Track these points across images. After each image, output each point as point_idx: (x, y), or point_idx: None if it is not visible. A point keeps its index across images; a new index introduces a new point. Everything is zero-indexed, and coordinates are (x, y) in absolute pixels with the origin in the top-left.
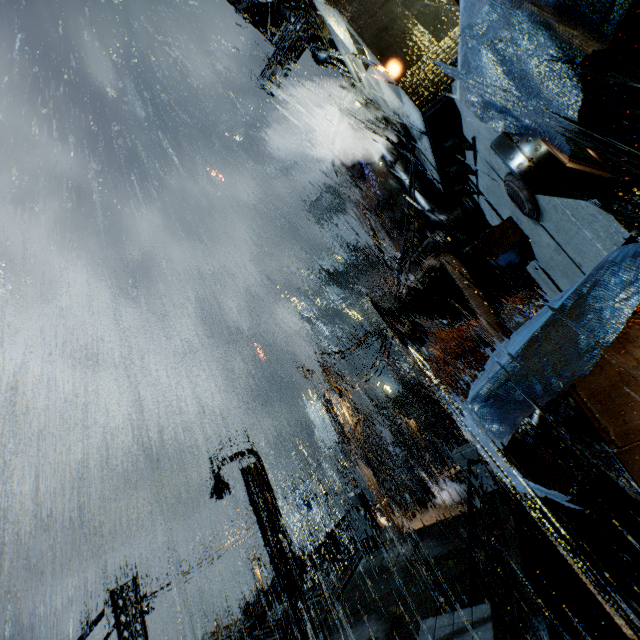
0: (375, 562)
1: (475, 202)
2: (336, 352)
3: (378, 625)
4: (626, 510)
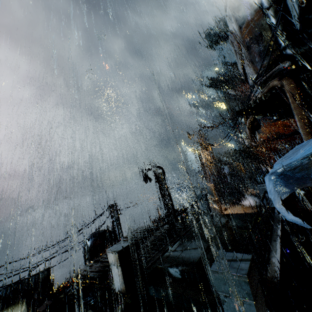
0: (207, 221)
1: None
2: (206, 127)
3: (203, 244)
4: None
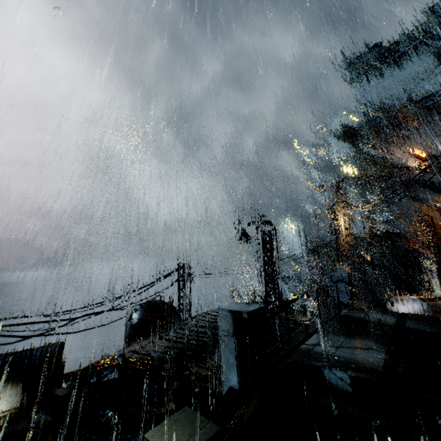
0: (357, 315)
1: None
2: (353, 178)
3: (375, 344)
4: None
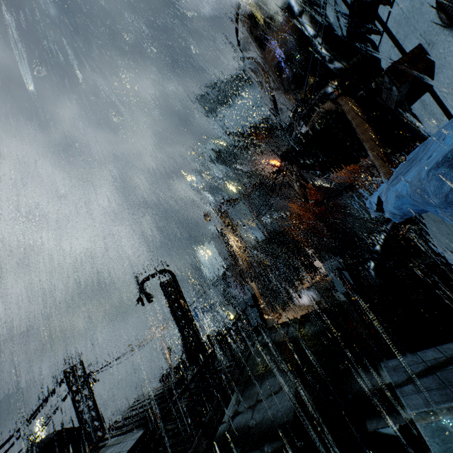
0: (269, 339)
1: (374, 46)
2: (229, 200)
3: (285, 378)
4: (442, 298)
